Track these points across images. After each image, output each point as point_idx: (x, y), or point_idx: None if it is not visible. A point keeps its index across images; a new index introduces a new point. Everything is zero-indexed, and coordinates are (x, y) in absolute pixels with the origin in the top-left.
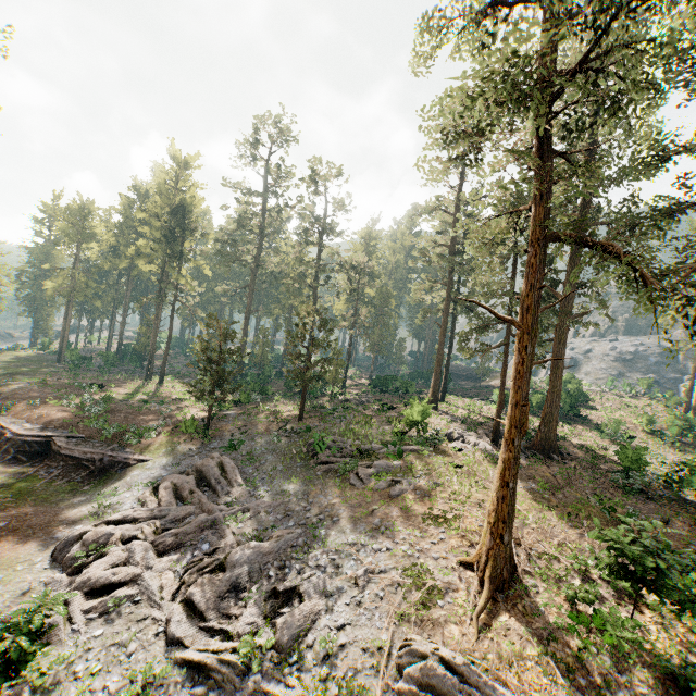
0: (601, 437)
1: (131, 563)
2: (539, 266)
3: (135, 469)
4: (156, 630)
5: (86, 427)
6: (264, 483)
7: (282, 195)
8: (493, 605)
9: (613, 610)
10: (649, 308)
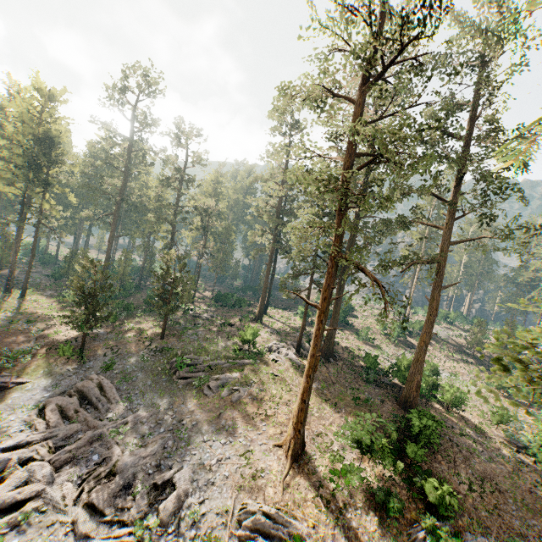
0: (358, 340)
1: (33, 482)
2: (332, 274)
3: (15, 391)
4: (64, 530)
5: None
6: (138, 397)
7: (146, 141)
8: (292, 471)
9: (352, 464)
10: (380, 321)
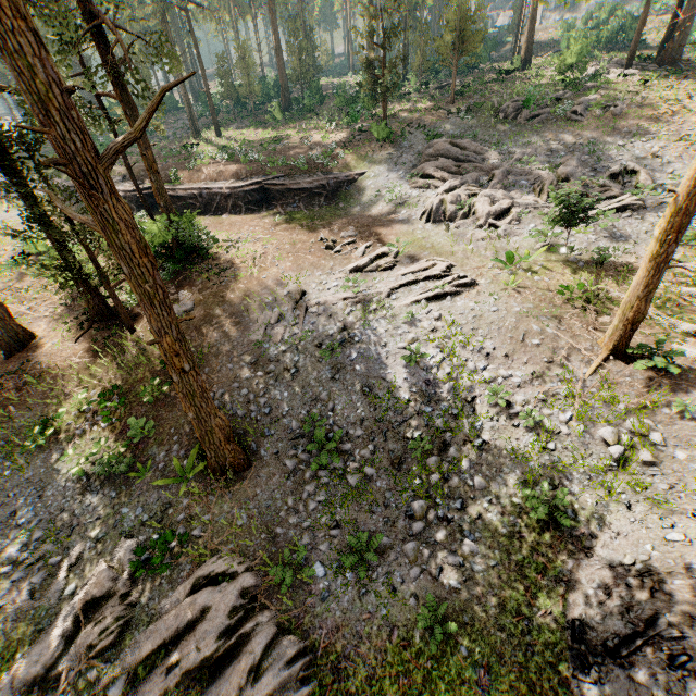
0: None
1: (497, 201)
2: None
3: (363, 181)
4: None
5: (273, 169)
6: (500, 146)
7: None
8: None
9: None
10: None
